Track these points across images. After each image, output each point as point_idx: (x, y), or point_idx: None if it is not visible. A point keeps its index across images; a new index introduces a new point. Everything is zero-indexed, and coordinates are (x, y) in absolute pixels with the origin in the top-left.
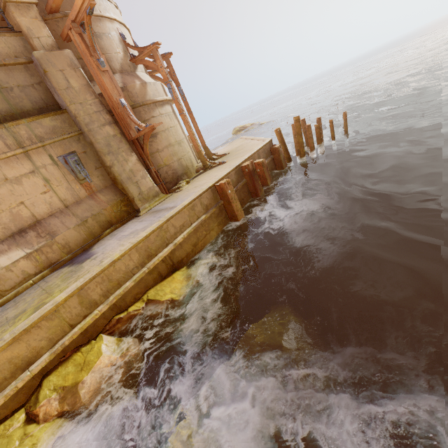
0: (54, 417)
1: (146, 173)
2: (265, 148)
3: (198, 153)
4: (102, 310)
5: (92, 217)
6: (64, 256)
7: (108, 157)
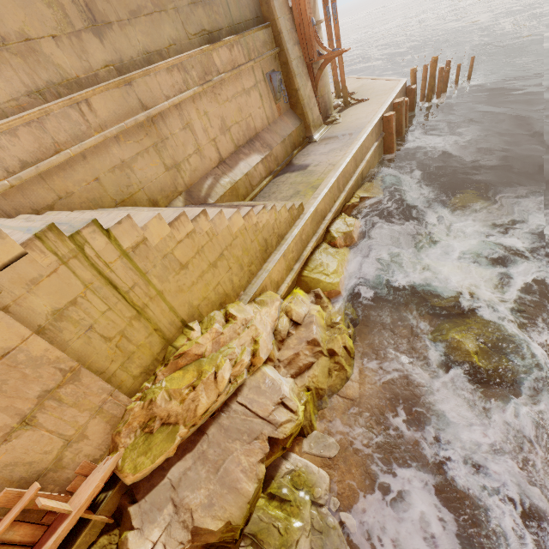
0: (343, 247)
1: (316, 101)
2: (403, 88)
3: (342, 87)
4: (345, 196)
5: (287, 137)
6: (275, 168)
7: (297, 79)
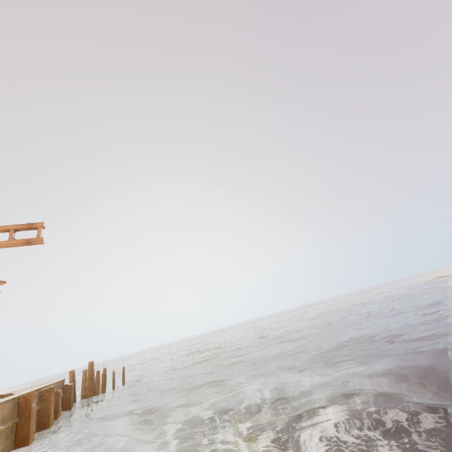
0: None
1: None
2: (59, 384)
3: None
4: None
5: None
6: None
7: None
